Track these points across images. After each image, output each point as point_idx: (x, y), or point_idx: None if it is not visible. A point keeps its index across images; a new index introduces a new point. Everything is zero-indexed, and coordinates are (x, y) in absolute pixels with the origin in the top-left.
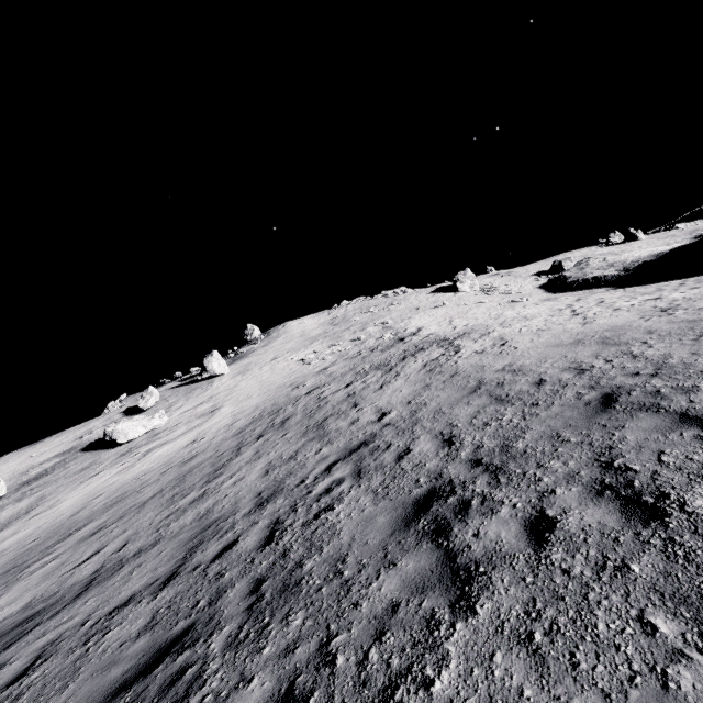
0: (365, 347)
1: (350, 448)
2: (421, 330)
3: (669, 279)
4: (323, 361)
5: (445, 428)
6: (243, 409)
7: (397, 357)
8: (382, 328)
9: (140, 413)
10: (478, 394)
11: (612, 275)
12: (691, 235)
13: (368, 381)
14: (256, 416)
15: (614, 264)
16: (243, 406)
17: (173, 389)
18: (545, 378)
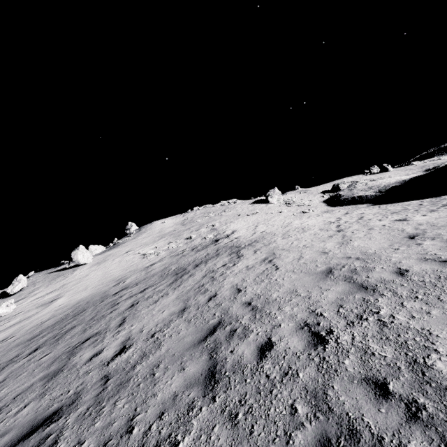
0: (190, 246)
1: (34, 423)
2: (233, 233)
3: (410, 199)
4: (157, 257)
5: (117, 432)
6: (69, 302)
7: (196, 261)
8: (210, 230)
9: (8, 297)
10: (203, 348)
11: (371, 195)
12: (422, 169)
13: (157, 289)
14: (64, 316)
15: (372, 187)
16: (72, 300)
17: (48, 274)
18: (274, 339)
